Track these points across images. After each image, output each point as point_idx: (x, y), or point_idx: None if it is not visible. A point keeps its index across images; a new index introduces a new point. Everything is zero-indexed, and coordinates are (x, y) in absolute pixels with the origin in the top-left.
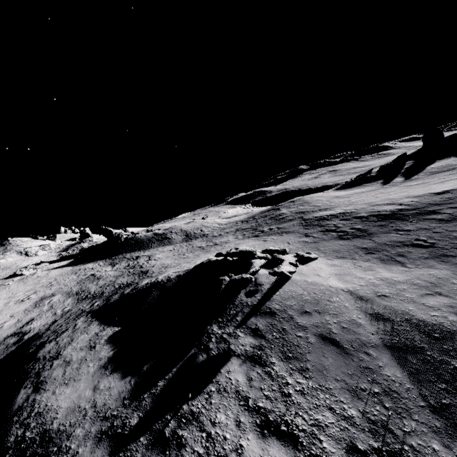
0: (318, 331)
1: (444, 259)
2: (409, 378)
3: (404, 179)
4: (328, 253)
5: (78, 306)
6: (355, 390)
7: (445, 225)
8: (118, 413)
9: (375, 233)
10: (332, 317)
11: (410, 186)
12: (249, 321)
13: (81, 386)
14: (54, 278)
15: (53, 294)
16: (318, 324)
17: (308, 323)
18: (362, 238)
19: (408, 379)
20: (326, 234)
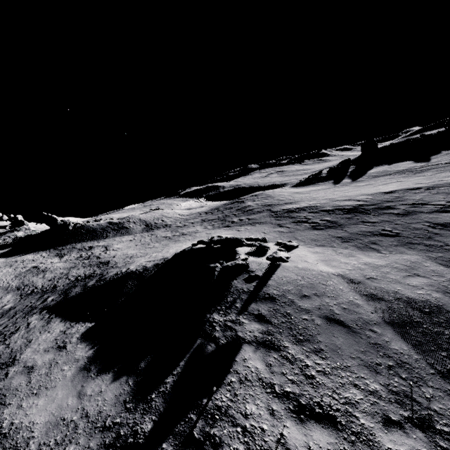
0: (321, 313)
1: (411, 246)
2: (414, 349)
3: (351, 180)
4: (307, 242)
5: (24, 303)
6: (371, 365)
7: (403, 218)
8: (122, 420)
9: (344, 224)
10: (331, 299)
11: (359, 186)
12: (250, 307)
13: (58, 395)
14: None
15: None
16: (320, 306)
17: (310, 306)
18: (334, 228)
19: (413, 351)
20: (299, 225)
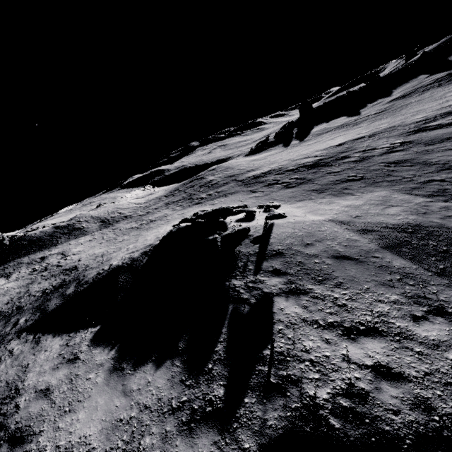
0: (328, 254)
1: (377, 185)
2: (411, 262)
3: (299, 141)
4: (286, 200)
5: None
6: (385, 283)
7: (361, 163)
8: (189, 397)
9: (313, 178)
10: (331, 241)
11: (309, 144)
12: (263, 266)
13: (98, 402)
14: None
15: None
16: (325, 249)
17: (317, 251)
18: (306, 183)
19: (411, 263)
20: (272, 187)
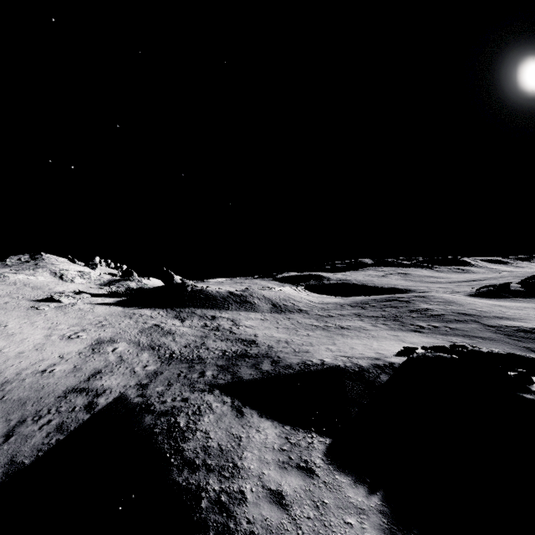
0: None
1: None
2: None
3: None
4: None
5: (172, 369)
6: None
7: None
8: None
9: None
10: None
11: None
12: None
13: None
14: (104, 317)
15: (112, 339)
16: None
17: None
18: None
19: None
20: None
